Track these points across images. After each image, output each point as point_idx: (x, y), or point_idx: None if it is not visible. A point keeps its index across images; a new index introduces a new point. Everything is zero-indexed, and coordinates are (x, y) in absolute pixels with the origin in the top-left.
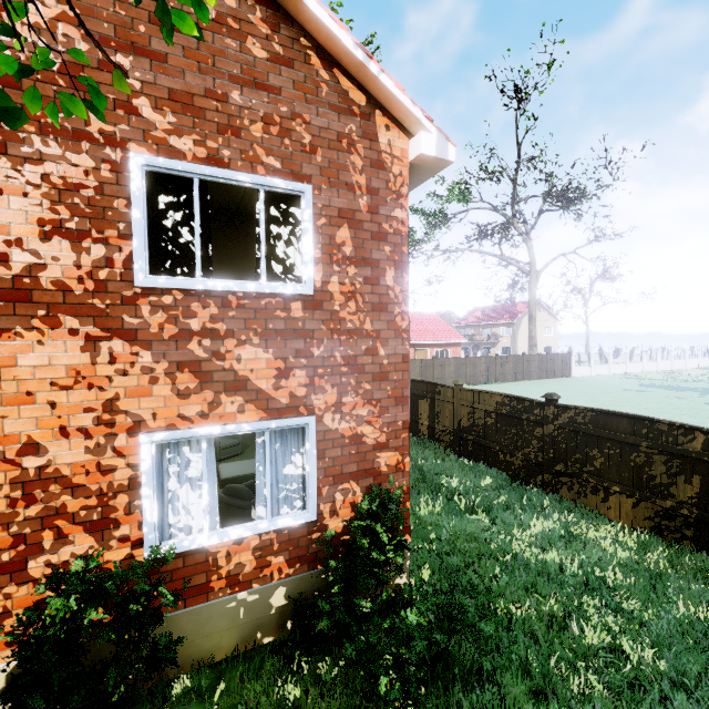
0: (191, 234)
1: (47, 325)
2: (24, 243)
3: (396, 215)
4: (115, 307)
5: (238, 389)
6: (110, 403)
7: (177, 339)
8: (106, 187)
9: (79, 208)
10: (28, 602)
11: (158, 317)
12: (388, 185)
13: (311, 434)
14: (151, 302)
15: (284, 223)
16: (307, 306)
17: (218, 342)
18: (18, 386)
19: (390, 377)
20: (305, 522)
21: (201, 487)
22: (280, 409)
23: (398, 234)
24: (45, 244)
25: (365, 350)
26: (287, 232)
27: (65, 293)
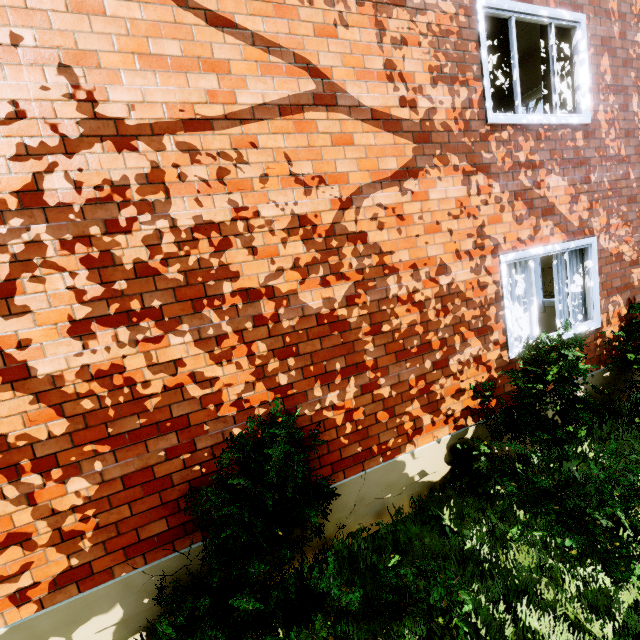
0: (503, 76)
1: (441, 163)
2: (423, 89)
3: (637, 40)
4: (476, 144)
5: (549, 214)
6: (479, 230)
7: (512, 171)
8: (463, 32)
9: (449, 54)
10: (451, 391)
11: (500, 152)
12: (631, 9)
13: (594, 253)
14: (495, 139)
15: (557, 59)
16: (585, 135)
17: (535, 173)
18: (430, 217)
19: (637, 199)
20: (592, 330)
21: (523, 304)
22: (574, 231)
23: (638, 59)
24: (434, 89)
25: (621, 175)
26: (559, 68)
27: (448, 133)
